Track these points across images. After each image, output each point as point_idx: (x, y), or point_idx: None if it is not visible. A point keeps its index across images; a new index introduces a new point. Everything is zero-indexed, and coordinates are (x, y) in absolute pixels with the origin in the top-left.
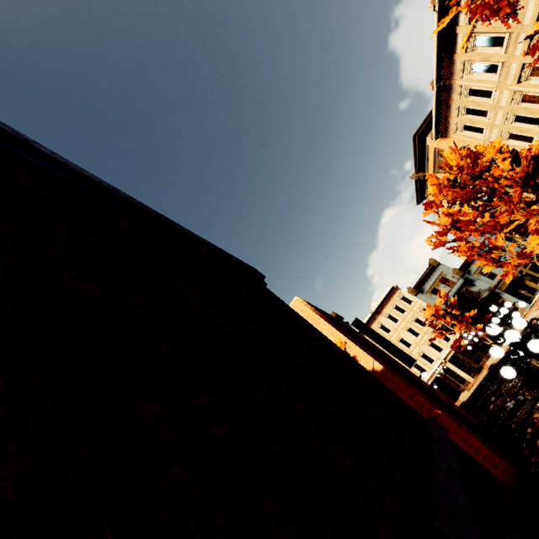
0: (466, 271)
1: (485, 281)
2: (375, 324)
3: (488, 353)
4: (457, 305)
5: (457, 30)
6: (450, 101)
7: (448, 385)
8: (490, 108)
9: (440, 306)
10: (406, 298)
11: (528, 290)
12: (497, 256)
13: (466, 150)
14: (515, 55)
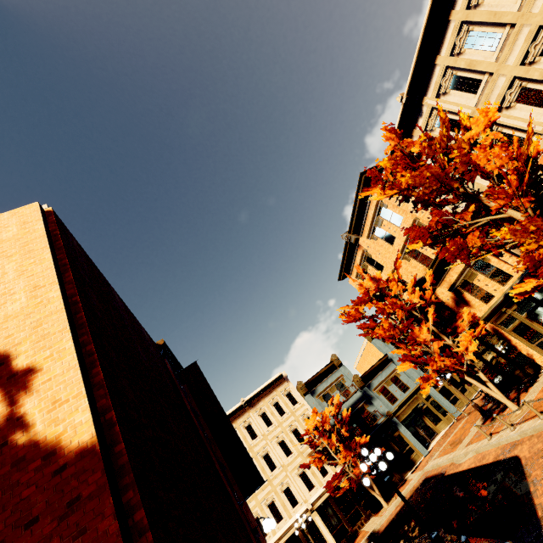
0: (368, 383)
1: (384, 403)
2: (241, 420)
3: (370, 510)
4: (349, 422)
5: (451, 16)
6: (414, 131)
7: None
8: None
9: (328, 418)
10: (292, 396)
11: (426, 431)
12: (416, 354)
13: (445, 115)
14: (508, 63)
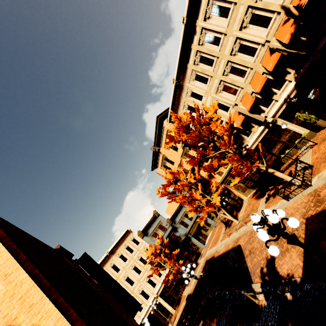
0: (174, 221)
1: (183, 229)
2: (108, 264)
3: (184, 284)
4: (168, 245)
5: (192, 47)
6: (181, 97)
7: (157, 320)
8: (200, 107)
9: (157, 246)
10: (135, 240)
11: (203, 236)
12: (196, 206)
13: (197, 106)
14: (218, 73)
